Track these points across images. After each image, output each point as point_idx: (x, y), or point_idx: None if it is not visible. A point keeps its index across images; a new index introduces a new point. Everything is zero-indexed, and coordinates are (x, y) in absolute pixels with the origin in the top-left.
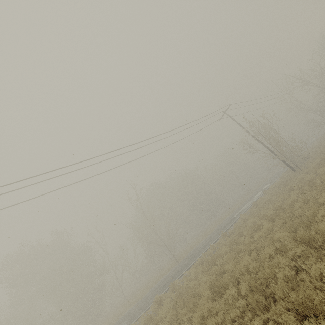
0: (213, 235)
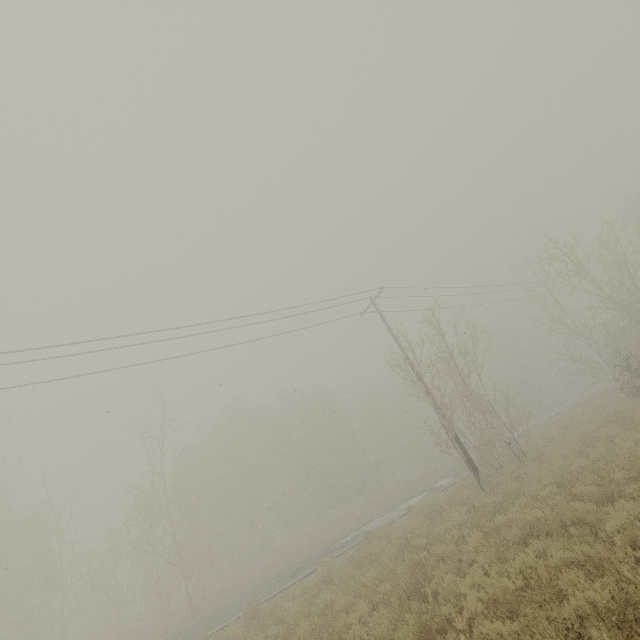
0: (272, 581)
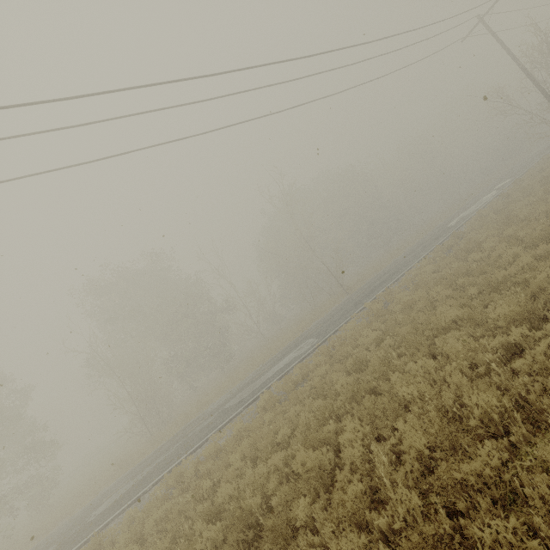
0: (416, 250)
